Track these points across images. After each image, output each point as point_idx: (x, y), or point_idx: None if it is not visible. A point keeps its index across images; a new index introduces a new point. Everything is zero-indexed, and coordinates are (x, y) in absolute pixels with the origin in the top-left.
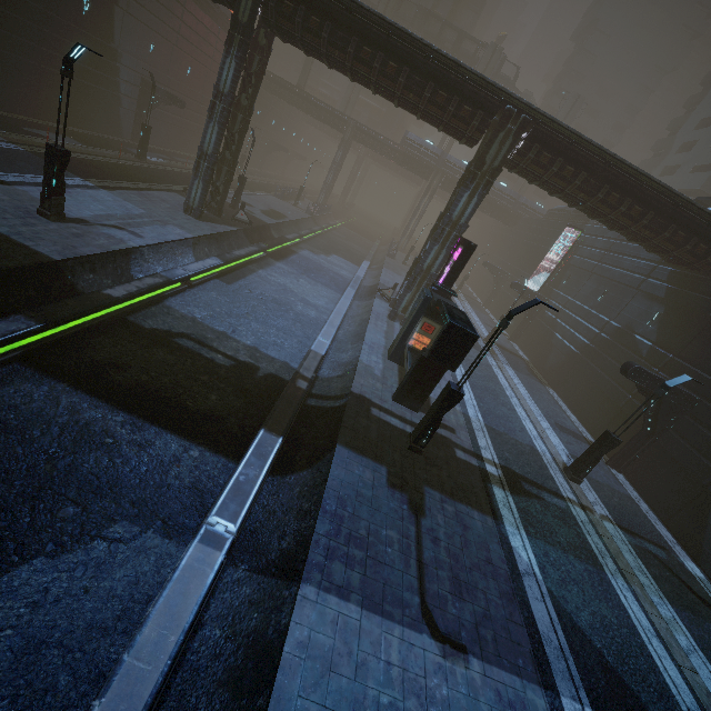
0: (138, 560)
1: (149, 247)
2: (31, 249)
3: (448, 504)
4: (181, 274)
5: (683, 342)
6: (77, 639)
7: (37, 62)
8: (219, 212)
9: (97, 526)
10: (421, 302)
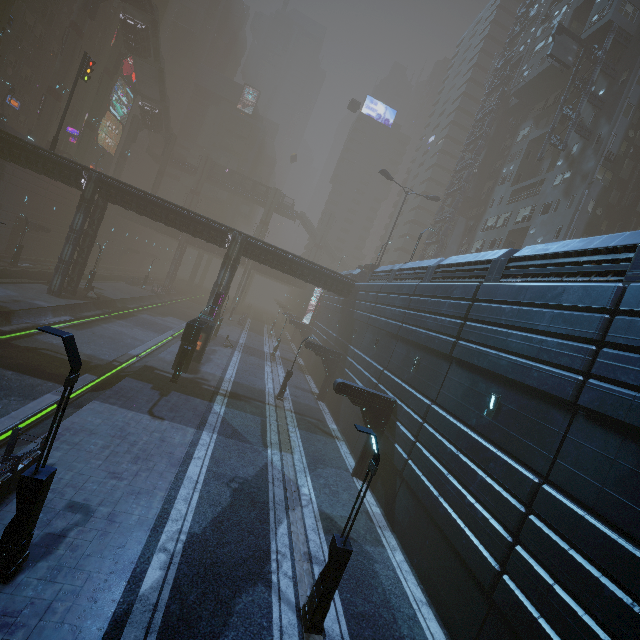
0: (23, 405)
1: (23, 310)
2: None
3: (183, 396)
4: (45, 323)
5: (343, 331)
6: (0, 415)
7: None
8: (74, 293)
9: (4, 396)
10: None
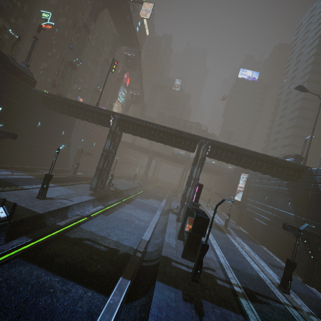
0: None
1: (75, 204)
2: (32, 210)
3: (216, 309)
4: (87, 213)
5: (305, 211)
6: None
7: (44, 150)
8: (103, 188)
9: None
10: (186, 210)
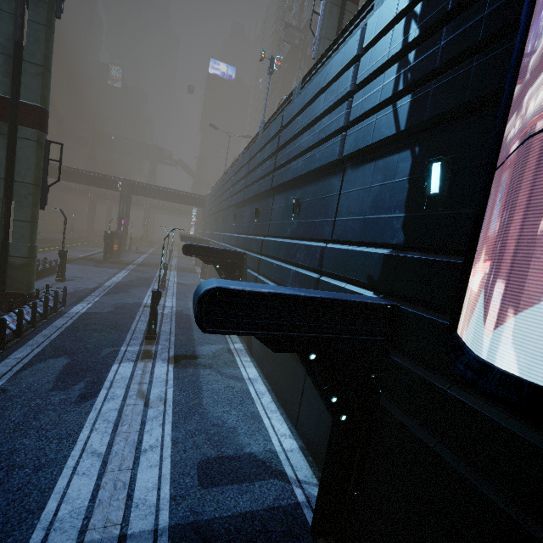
0: None
1: None
2: None
3: (112, 264)
4: None
5: (204, 227)
6: None
7: None
8: None
9: None
10: None
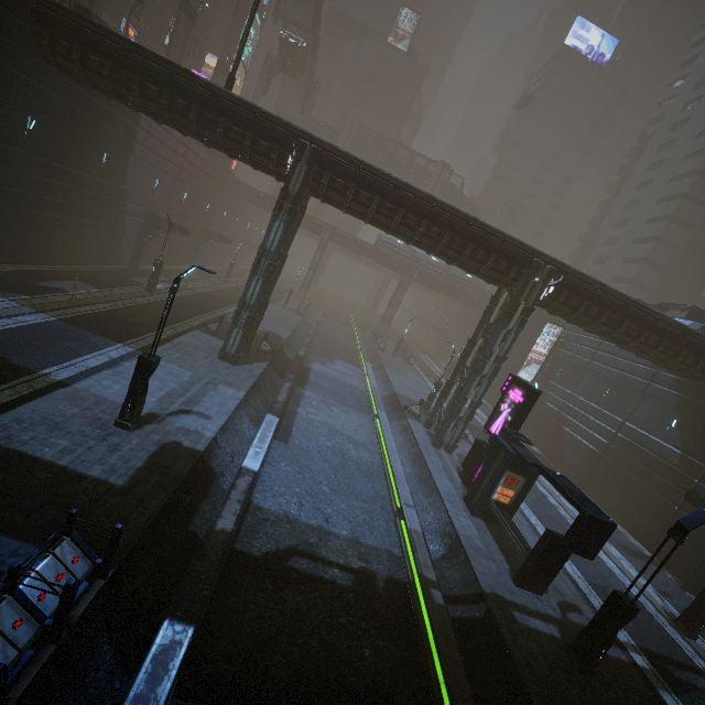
0: None
1: (220, 429)
2: (136, 493)
3: None
4: (260, 458)
5: None
6: None
7: (53, 214)
8: (247, 349)
9: None
10: (506, 458)
